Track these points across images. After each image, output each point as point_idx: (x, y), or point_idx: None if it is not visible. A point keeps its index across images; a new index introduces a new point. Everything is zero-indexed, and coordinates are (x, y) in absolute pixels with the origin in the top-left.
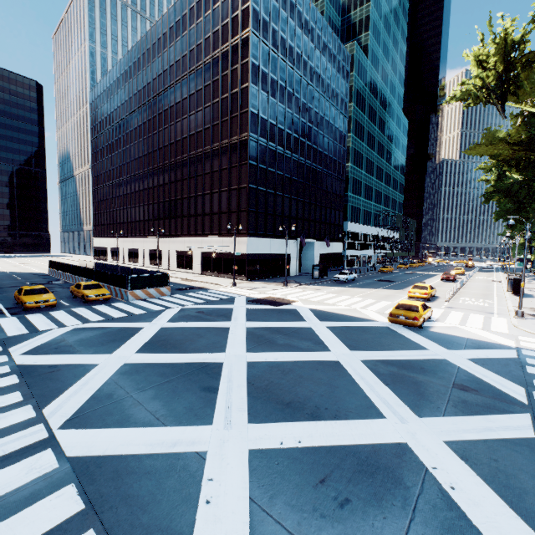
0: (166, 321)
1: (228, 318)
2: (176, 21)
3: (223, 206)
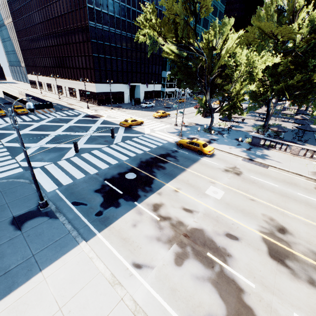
0: (44, 122)
1: (68, 122)
2: None
3: (84, 65)
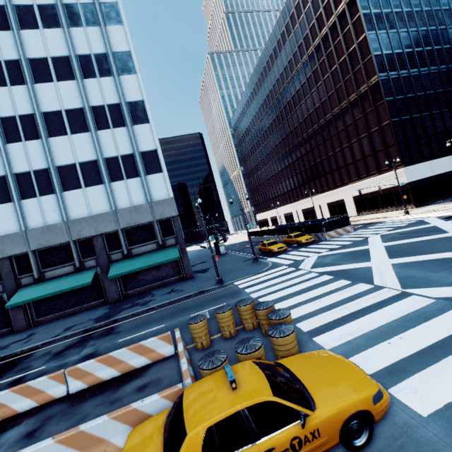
0: (381, 243)
1: (442, 231)
2: (281, 33)
3: (366, 151)
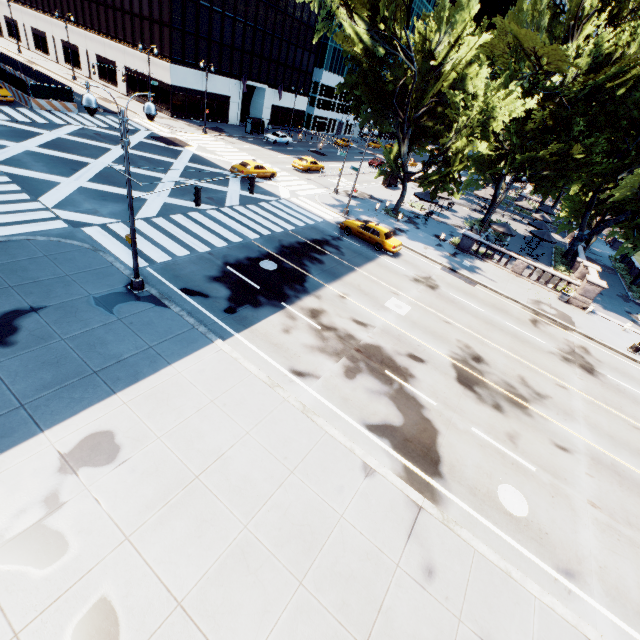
0: (64, 134)
1: (117, 144)
2: None
3: (145, 9)
